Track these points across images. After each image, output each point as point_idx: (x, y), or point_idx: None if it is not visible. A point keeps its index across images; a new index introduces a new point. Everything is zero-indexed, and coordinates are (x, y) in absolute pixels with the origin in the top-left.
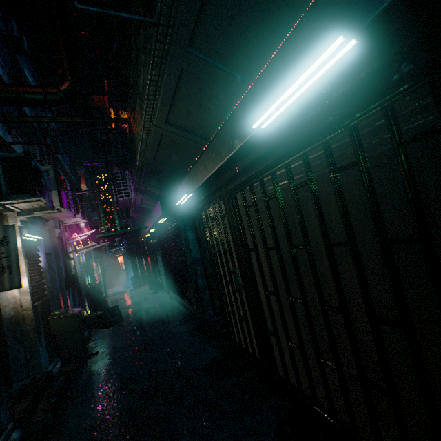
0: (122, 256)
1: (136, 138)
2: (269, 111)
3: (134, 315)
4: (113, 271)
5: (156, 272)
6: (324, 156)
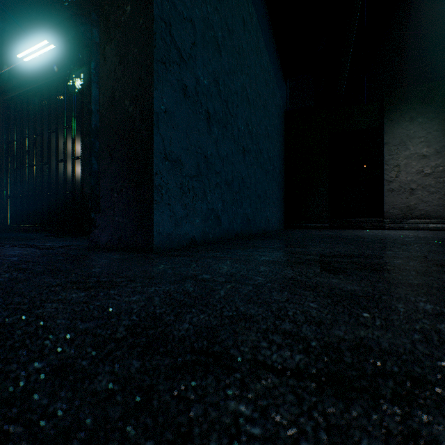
0: None
1: None
2: (26, 53)
3: None
4: None
5: None
6: (56, 90)
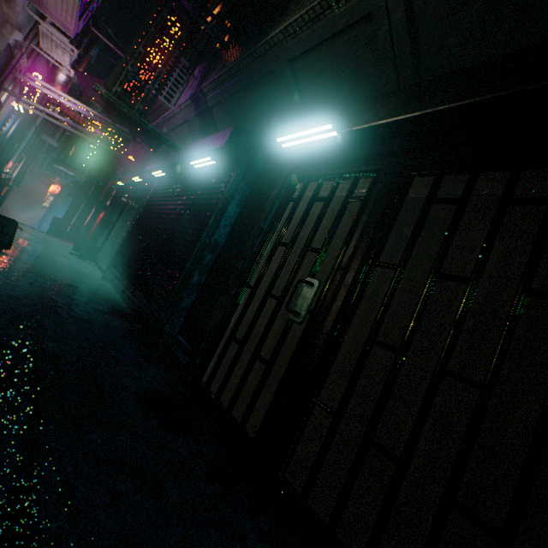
0: (60, 188)
1: (294, 6)
2: None
3: (33, 257)
4: (24, 198)
5: (101, 236)
6: None
